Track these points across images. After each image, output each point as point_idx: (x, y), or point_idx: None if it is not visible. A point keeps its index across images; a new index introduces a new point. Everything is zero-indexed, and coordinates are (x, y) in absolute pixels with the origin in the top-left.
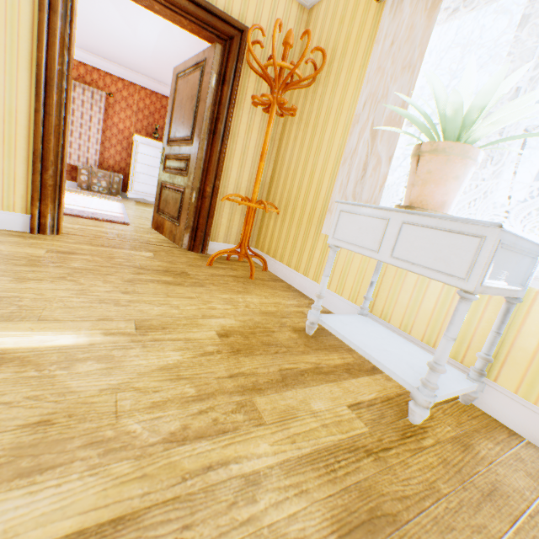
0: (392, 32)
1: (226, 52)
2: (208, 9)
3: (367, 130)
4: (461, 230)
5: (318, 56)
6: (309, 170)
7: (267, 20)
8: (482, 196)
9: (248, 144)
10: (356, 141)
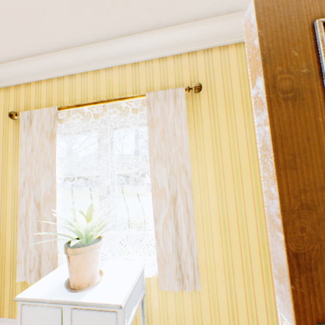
0: (31, 143)
1: None
2: None
3: (32, 202)
4: (105, 309)
5: None
6: None
7: None
8: (113, 230)
9: None
10: (26, 208)
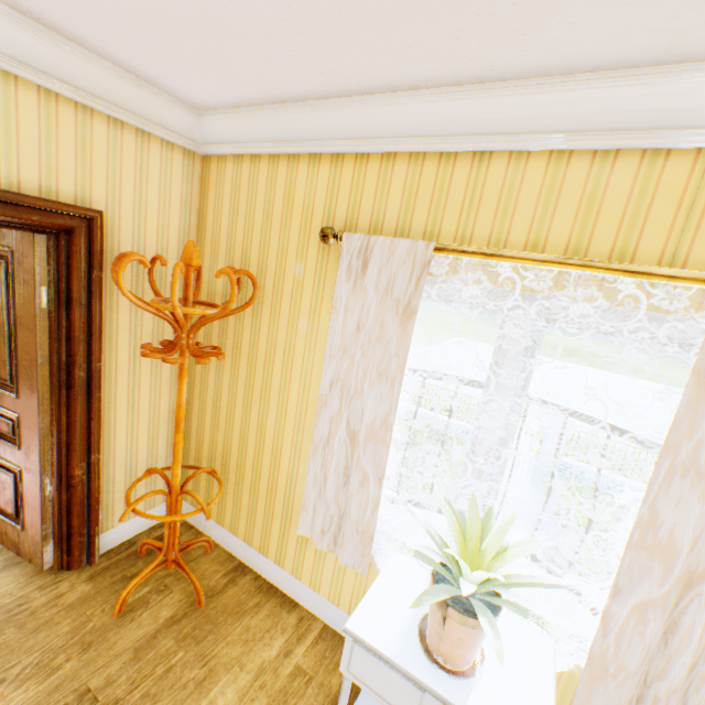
0: (357, 311)
1: (62, 252)
2: (4, 200)
3: (342, 426)
4: None
5: (237, 248)
6: (256, 419)
7: (133, 184)
8: None
9: (138, 372)
10: (328, 430)
